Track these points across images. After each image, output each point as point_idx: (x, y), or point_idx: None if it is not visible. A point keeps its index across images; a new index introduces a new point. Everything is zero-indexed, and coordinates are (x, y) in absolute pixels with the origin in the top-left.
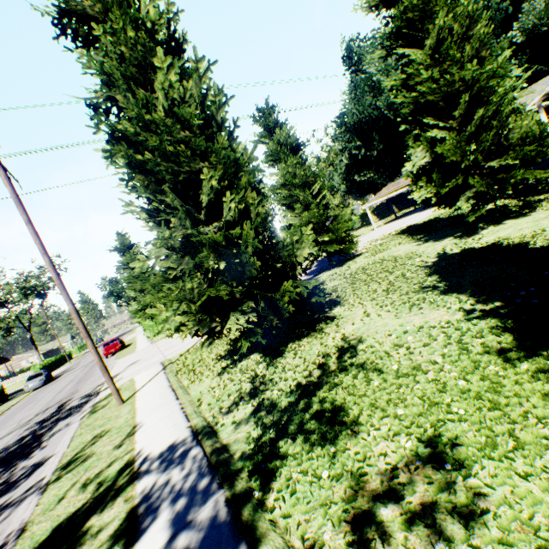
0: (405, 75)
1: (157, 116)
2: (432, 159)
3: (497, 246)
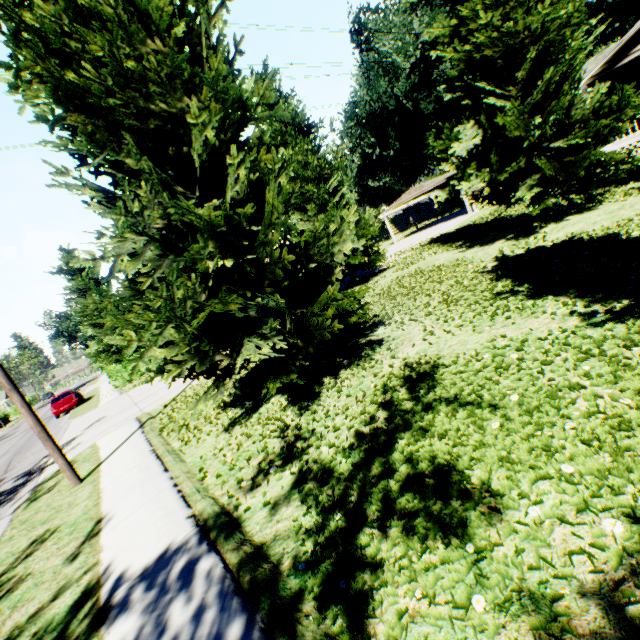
0: (456, 20)
1: None
2: (486, 139)
3: (575, 242)
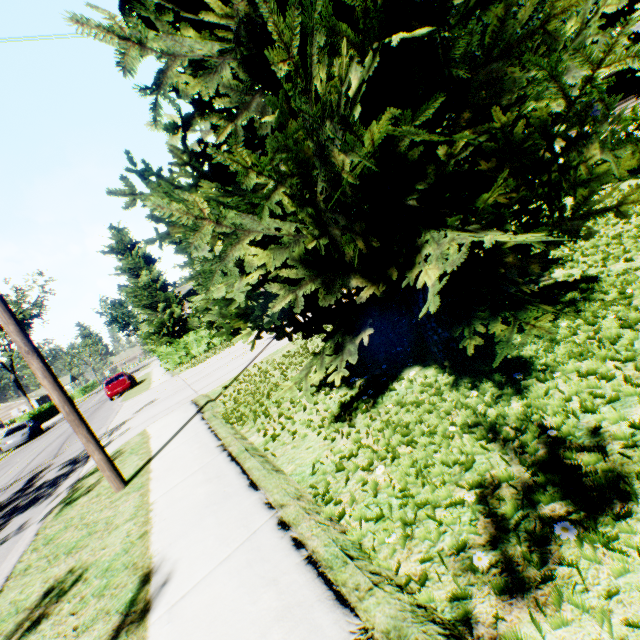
0: None
1: None
2: None
3: None
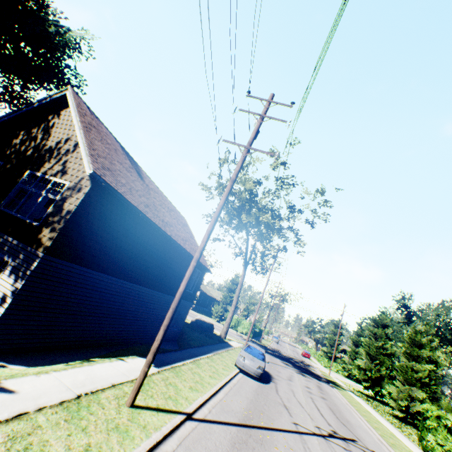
0: None
1: (374, 346)
2: None
3: None
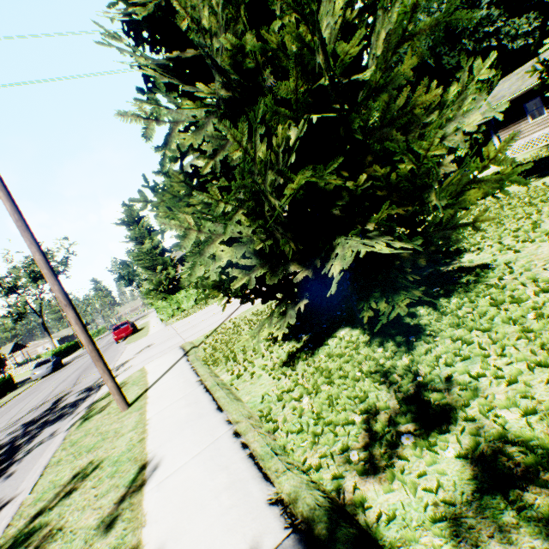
0: None
1: None
2: None
3: None
